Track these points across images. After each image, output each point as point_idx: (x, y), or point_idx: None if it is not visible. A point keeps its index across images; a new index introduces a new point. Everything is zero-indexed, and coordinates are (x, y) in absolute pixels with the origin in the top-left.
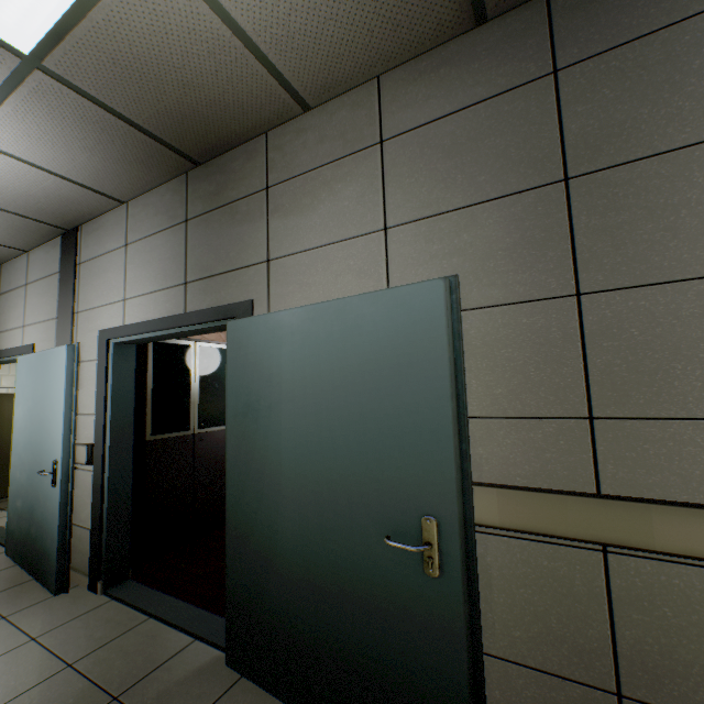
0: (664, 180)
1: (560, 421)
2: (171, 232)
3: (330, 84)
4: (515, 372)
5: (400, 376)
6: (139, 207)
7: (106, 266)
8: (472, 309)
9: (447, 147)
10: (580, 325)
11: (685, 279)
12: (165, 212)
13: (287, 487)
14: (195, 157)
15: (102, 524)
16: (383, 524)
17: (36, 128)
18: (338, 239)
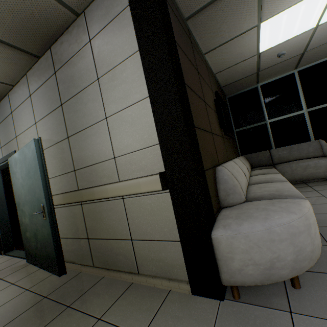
0: (75, 104)
1: (71, 173)
2: None
3: (12, 79)
4: (63, 161)
5: (33, 168)
6: None
7: None
8: (53, 145)
9: (42, 96)
10: (70, 146)
11: (82, 130)
12: None
13: (25, 206)
14: None
15: None
16: (38, 209)
17: None
18: (28, 127)
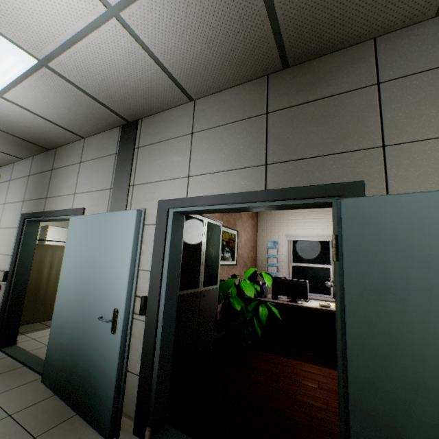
0: None
1: None
2: (246, 122)
3: None
4: None
5: None
6: (207, 104)
7: (167, 150)
8: None
9: None
10: None
11: None
12: (239, 107)
13: None
14: (289, 59)
15: (152, 371)
16: None
17: (183, 9)
18: None
